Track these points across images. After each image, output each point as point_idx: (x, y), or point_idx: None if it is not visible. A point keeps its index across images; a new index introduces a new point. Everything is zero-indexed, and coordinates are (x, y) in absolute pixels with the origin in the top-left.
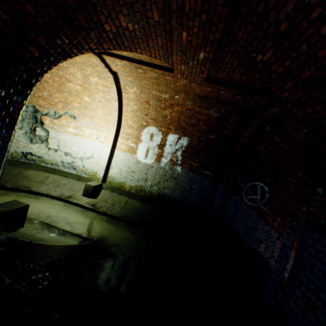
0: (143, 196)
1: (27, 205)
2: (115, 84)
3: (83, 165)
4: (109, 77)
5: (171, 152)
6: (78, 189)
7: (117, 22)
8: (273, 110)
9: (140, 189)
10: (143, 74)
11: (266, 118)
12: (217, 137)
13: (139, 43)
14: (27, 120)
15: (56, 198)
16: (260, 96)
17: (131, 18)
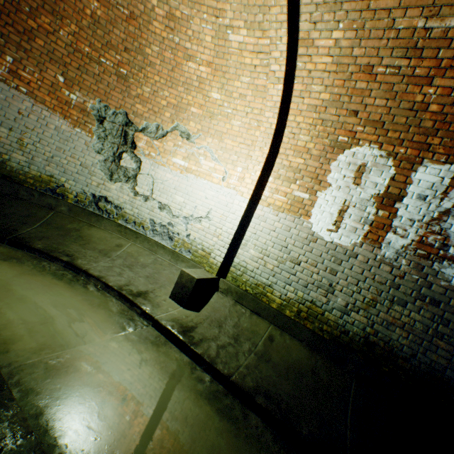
0: (317, 333)
1: None
2: (287, 26)
3: (187, 232)
4: None
5: (424, 217)
6: (167, 280)
7: None
8: None
9: (311, 311)
10: None
11: None
12: None
13: None
14: (111, 138)
15: (111, 291)
16: None
17: None
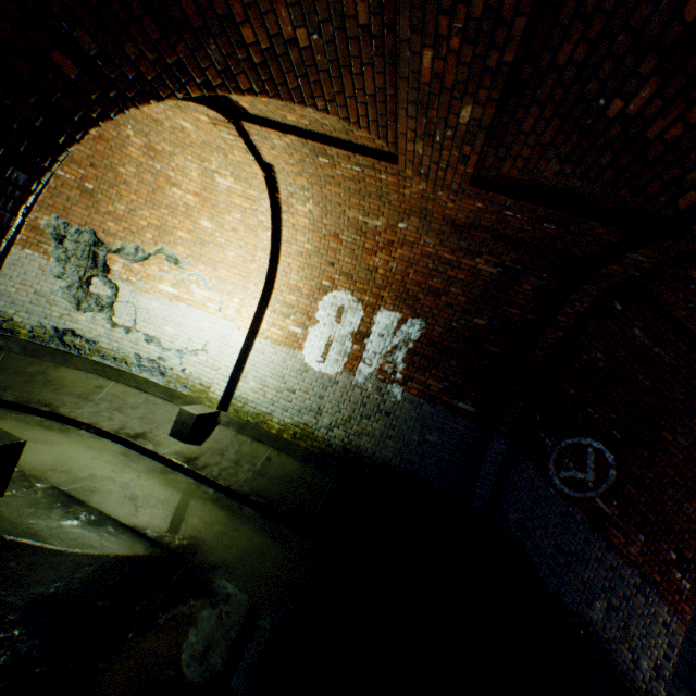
0: (309, 449)
1: (19, 442)
2: (269, 193)
3: (182, 366)
4: (257, 175)
5: (383, 350)
6: (164, 419)
7: (271, 22)
8: (635, 260)
9: (305, 432)
10: (330, 169)
11: (615, 282)
12: (492, 324)
13: (322, 84)
14: (75, 260)
15: (108, 435)
16: (603, 223)
17: (304, 14)
